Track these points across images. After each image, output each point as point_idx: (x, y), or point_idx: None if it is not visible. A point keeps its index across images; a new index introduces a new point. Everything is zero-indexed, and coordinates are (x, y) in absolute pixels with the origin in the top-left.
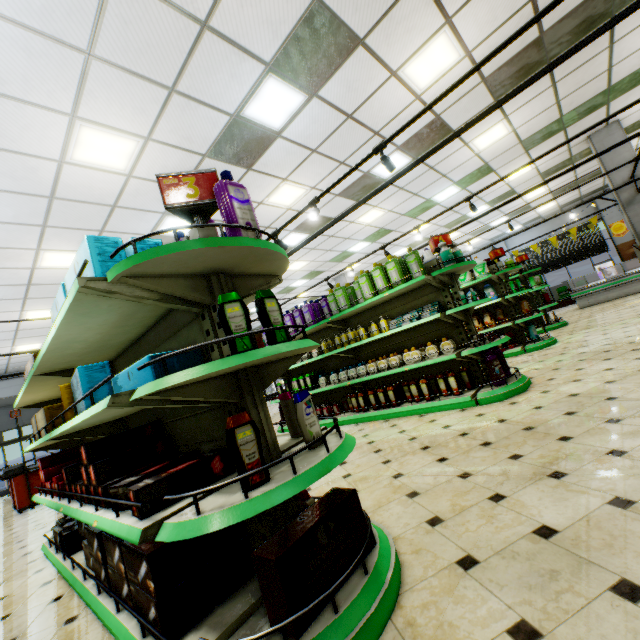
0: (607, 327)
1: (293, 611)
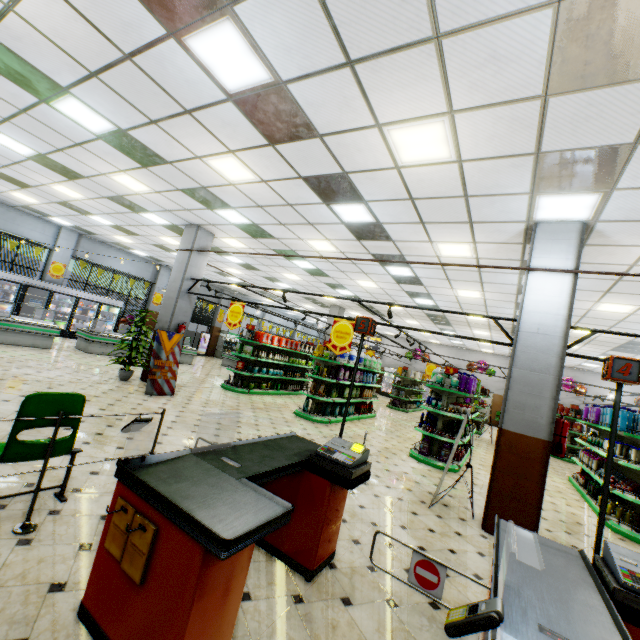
0: None
1: None
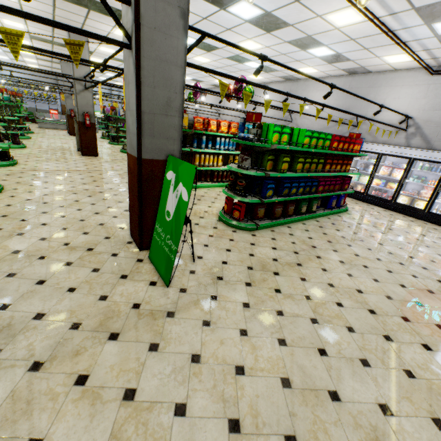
0: (50, 139)
1: (9, 158)
